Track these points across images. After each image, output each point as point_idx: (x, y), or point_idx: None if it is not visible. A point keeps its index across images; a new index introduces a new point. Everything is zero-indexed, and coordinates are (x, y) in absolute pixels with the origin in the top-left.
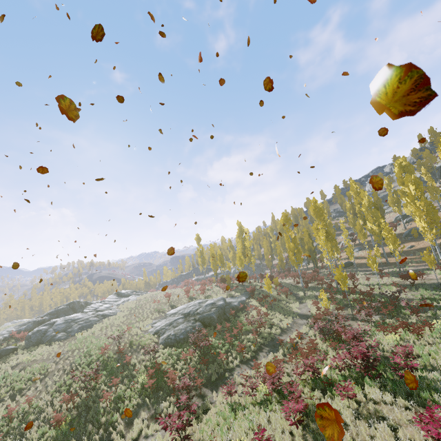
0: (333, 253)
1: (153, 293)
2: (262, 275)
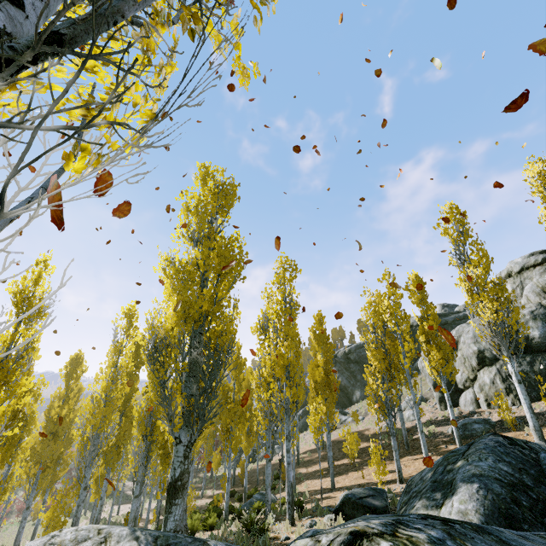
0: None
1: None
2: None
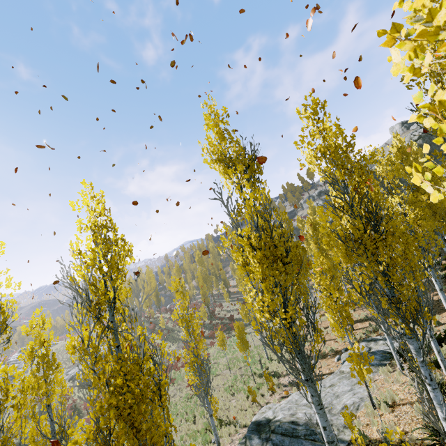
0: (212, 290)
1: (64, 342)
2: (166, 310)
